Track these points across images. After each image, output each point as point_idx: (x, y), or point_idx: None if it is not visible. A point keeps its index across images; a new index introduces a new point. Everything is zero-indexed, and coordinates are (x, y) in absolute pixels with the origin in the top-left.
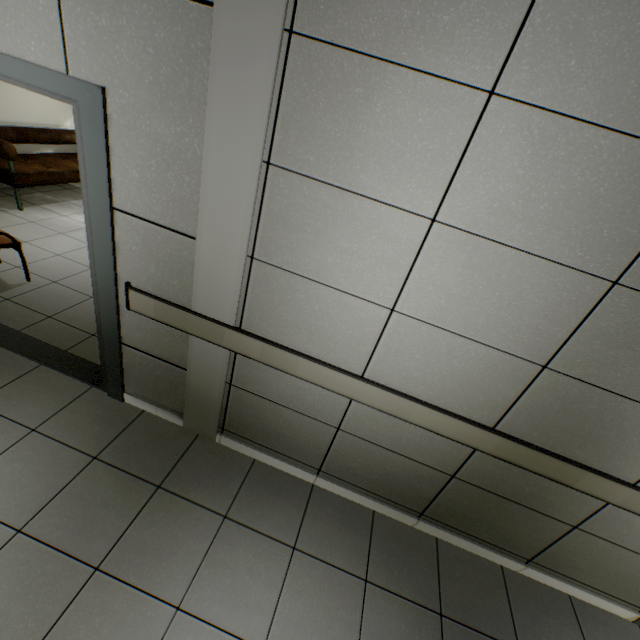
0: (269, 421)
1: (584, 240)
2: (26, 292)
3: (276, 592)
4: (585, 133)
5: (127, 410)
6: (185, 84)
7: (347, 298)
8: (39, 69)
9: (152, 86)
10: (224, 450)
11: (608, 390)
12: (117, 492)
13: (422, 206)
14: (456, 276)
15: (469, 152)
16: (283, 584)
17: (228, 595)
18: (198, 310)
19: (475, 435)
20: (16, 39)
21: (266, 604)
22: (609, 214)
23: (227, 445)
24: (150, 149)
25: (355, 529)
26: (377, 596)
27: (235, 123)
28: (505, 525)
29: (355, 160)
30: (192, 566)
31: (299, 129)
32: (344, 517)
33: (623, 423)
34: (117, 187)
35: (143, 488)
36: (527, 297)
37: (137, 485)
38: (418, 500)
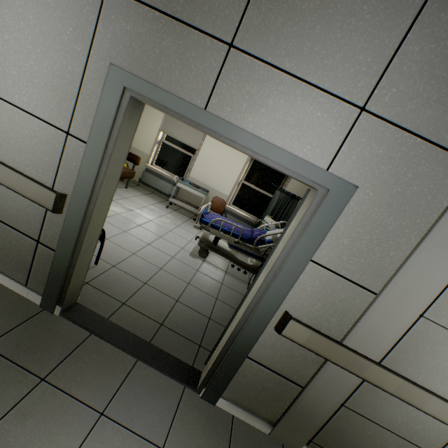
0: (364, 440)
1: None
2: (97, 275)
3: None
4: None
5: (221, 415)
6: (426, 199)
7: None
8: (308, 164)
9: (396, 194)
10: None
11: None
12: None
13: None
14: None
15: None
16: None
17: None
18: (349, 344)
19: None
20: (294, 141)
21: None
22: None
23: None
24: (369, 229)
25: None
26: None
27: None
28: None
29: None
30: None
31: None
32: None
33: None
34: (321, 246)
35: None
36: None
37: None
38: None
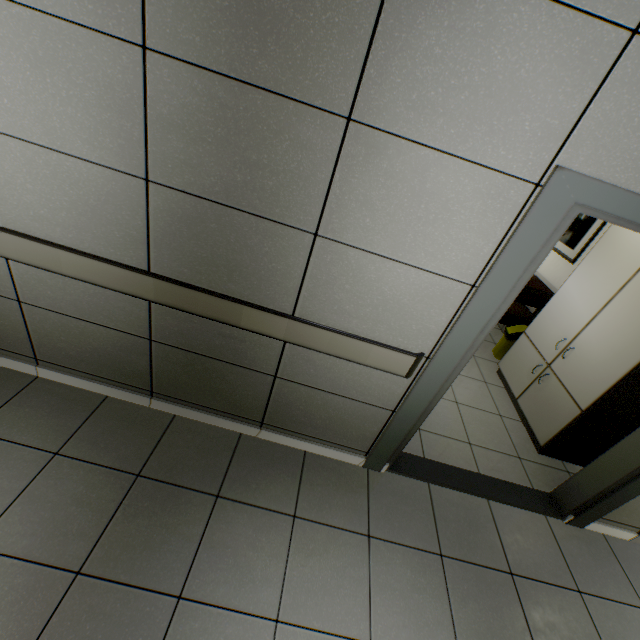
0: None
1: None
2: None
3: None
4: None
5: None
6: None
7: None
8: None
9: None
10: None
11: (215, 202)
12: None
13: None
14: None
15: None
16: None
17: None
18: None
19: (130, 280)
20: None
21: None
22: None
23: None
24: None
25: (71, 412)
26: (63, 466)
27: None
28: (223, 388)
29: None
30: None
31: None
32: (63, 403)
33: (248, 242)
34: None
35: None
36: (80, 82)
37: None
38: (140, 376)
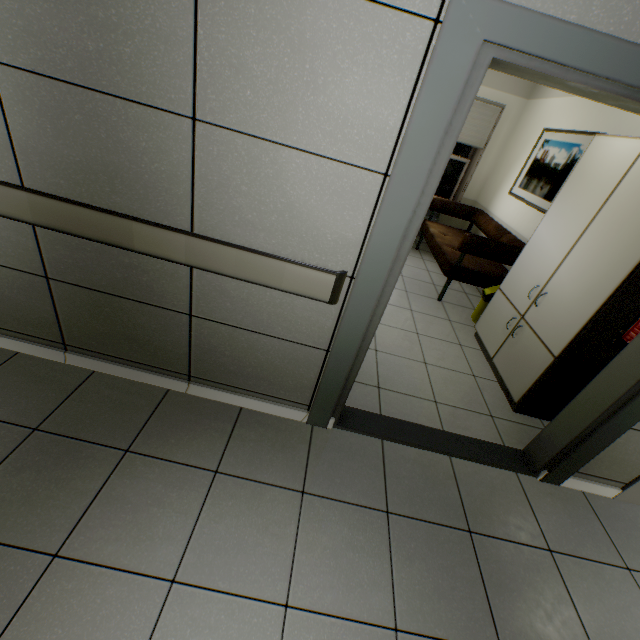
0: None
1: None
2: None
3: None
4: None
5: None
6: None
7: None
8: None
9: None
10: None
11: (72, 83)
12: None
13: None
14: None
15: None
16: None
17: None
18: None
19: (2, 197)
20: None
21: None
22: None
23: None
24: None
25: None
26: None
27: None
28: (139, 334)
29: None
30: None
31: None
32: None
33: (122, 137)
34: None
35: None
36: None
37: None
38: (48, 326)
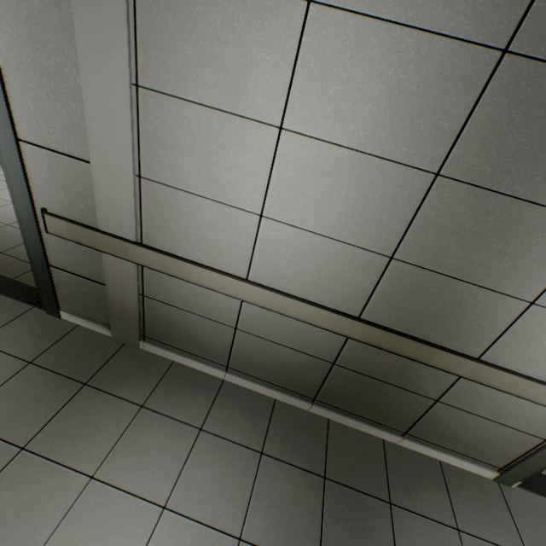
0: (180, 326)
1: (406, 136)
2: None
3: (181, 463)
4: (393, 33)
5: (63, 325)
6: (56, 15)
7: (223, 208)
8: None
9: (29, 20)
10: (147, 355)
11: (446, 275)
12: (47, 389)
13: (269, 116)
14: (308, 179)
15: (300, 60)
16: (188, 457)
17: (138, 466)
18: (104, 229)
19: (344, 324)
20: None
21: (171, 473)
22: (423, 110)
23: (150, 350)
24: (38, 81)
25: (257, 414)
26: (270, 465)
27: (102, 48)
28: (381, 404)
29: (208, 76)
30: (108, 445)
31: (157, 50)
32: (248, 405)
33: (462, 304)
34: (18, 120)
35: (71, 385)
36: (368, 194)
37: (66, 383)
38: (310, 387)
